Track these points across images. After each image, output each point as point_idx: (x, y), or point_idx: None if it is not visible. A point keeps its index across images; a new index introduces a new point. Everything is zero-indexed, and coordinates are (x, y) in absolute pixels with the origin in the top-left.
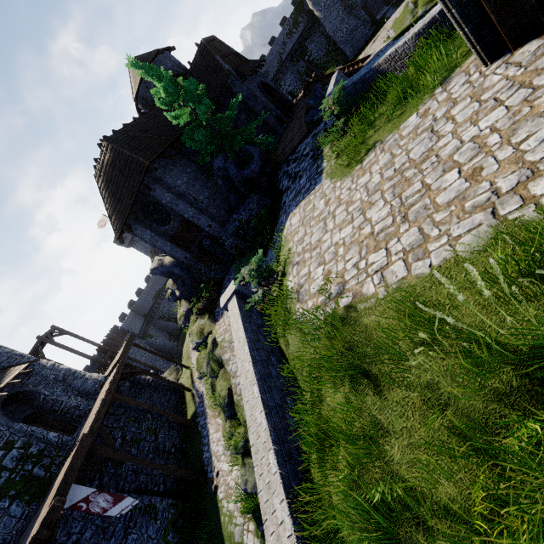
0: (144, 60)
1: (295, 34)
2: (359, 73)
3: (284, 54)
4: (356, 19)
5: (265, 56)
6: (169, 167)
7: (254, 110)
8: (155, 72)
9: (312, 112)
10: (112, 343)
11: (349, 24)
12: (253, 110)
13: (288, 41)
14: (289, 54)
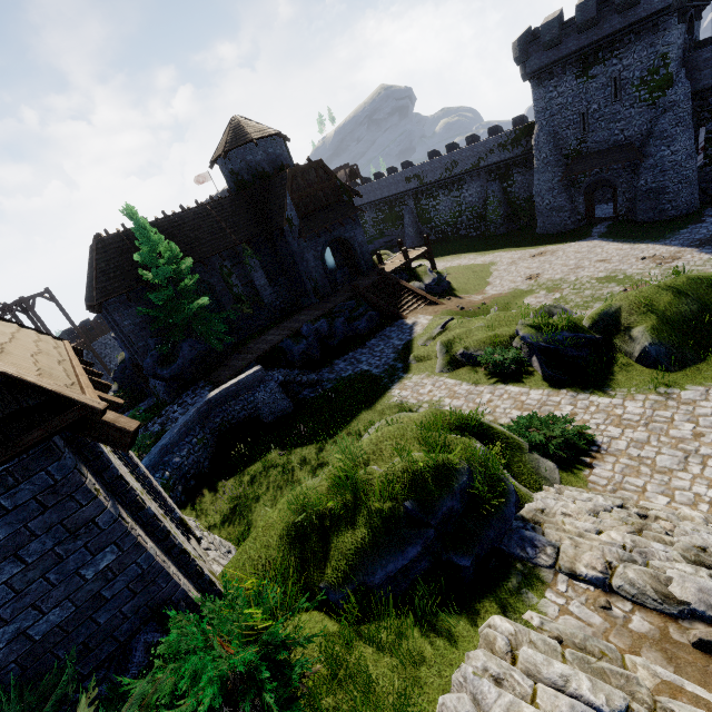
0: (238, 137)
1: (508, 151)
2: (163, 440)
3: (484, 161)
4: (568, 200)
5: (477, 138)
6: (129, 304)
7: (298, 266)
8: (145, 237)
9: (289, 342)
10: (101, 327)
11: (556, 199)
12: (298, 265)
13: (497, 152)
14: (489, 166)
